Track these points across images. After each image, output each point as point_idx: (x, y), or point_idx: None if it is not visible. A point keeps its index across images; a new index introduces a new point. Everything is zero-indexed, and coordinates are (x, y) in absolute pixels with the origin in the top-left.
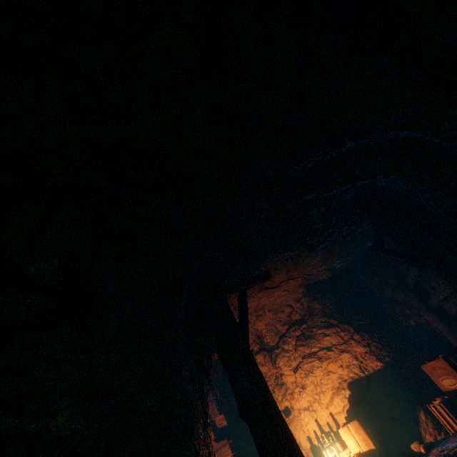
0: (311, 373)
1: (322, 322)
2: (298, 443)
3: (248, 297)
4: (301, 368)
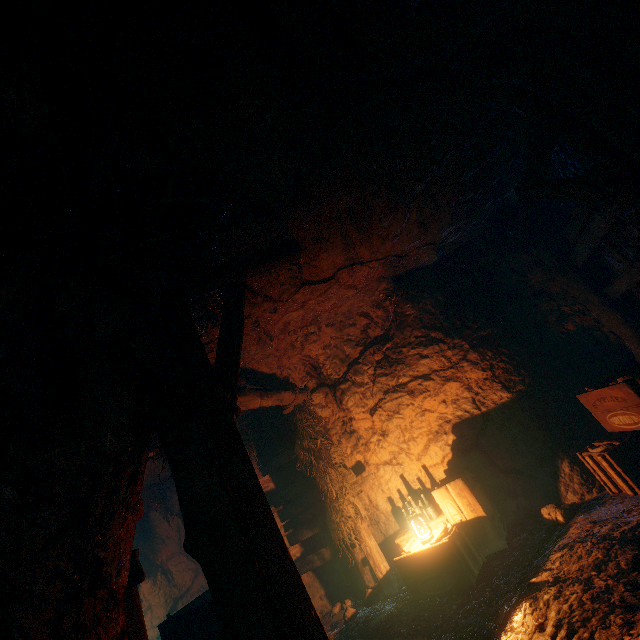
0: (397, 413)
1: (417, 337)
2: (374, 505)
3: (277, 302)
4: (382, 408)
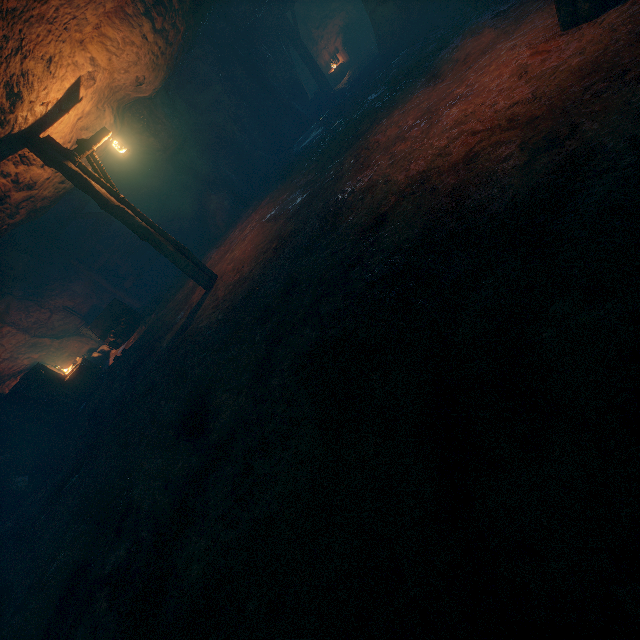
0: (326, 28)
1: None
2: (321, 66)
3: None
4: (321, 27)
